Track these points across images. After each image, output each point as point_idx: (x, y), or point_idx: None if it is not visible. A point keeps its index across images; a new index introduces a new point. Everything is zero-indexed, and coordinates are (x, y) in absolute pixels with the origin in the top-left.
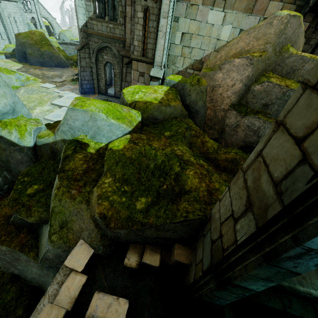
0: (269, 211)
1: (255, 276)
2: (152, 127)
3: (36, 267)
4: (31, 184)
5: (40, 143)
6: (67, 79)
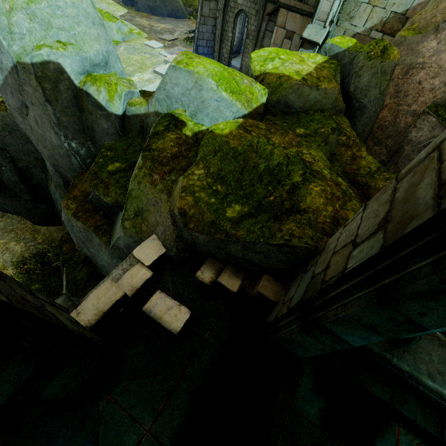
0: (411, 224)
1: (356, 318)
2: (280, 118)
3: (107, 254)
4: (113, 160)
5: (130, 113)
6: (179, 37)
